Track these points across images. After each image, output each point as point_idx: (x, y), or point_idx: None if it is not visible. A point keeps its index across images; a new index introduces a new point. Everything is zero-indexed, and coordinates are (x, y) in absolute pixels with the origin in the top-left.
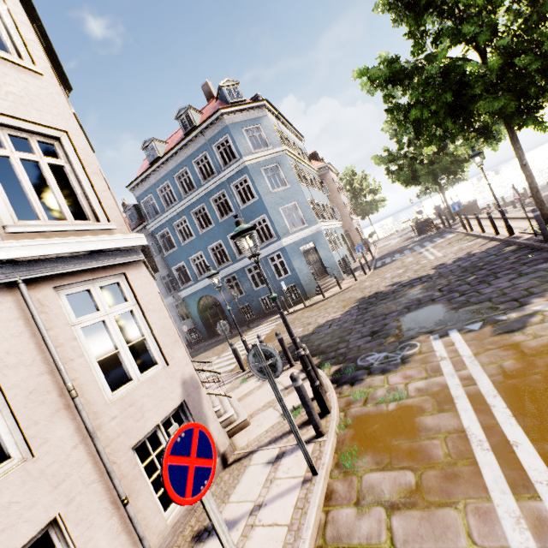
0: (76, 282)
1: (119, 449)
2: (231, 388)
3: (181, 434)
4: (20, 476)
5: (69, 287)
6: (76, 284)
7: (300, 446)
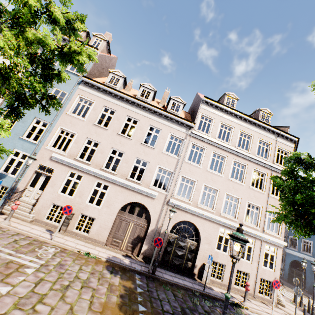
0: (268, 244)
1: (259, 275)
2: (285, 299)
3: (277, 280)
4: (249, 264)
5: (267, 244)
6: (268, 244)
7: (294, 313)
